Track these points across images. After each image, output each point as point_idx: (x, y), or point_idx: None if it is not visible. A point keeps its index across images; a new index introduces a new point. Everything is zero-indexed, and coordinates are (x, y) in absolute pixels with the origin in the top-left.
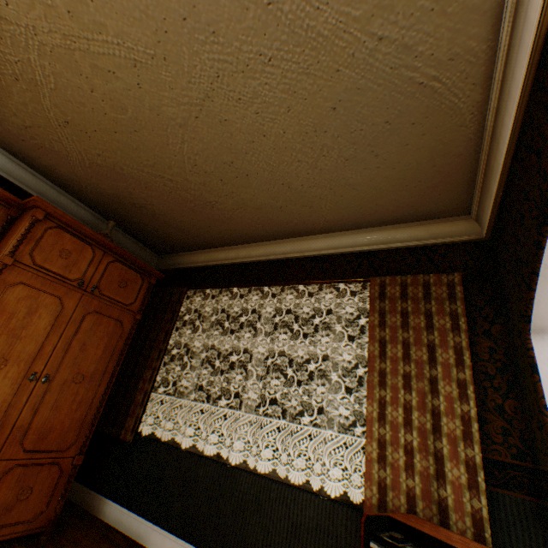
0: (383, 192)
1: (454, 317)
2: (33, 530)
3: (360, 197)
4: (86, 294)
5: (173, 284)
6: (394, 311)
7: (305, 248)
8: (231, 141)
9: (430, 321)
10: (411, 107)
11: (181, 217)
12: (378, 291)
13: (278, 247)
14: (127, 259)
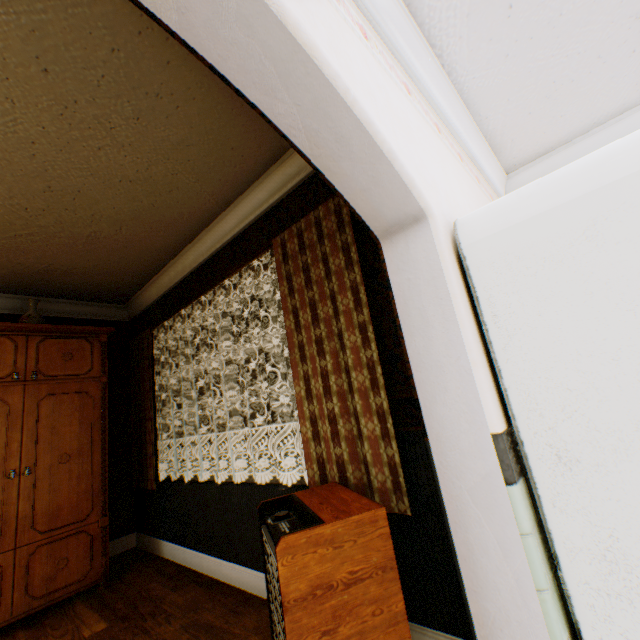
0: (220, 131)
1: (346, 250)
2: (89, 585)
3: (207, 150)
4: (30, 384)
5: (146, 329)
6: (298, 270)
7: (222, 234)
8: (17, 167)
9: (328, 267)
10: (110, 14)
11: (89, 262)
12: (282, 253)
13: (201, 245)
14: (58, 332)
